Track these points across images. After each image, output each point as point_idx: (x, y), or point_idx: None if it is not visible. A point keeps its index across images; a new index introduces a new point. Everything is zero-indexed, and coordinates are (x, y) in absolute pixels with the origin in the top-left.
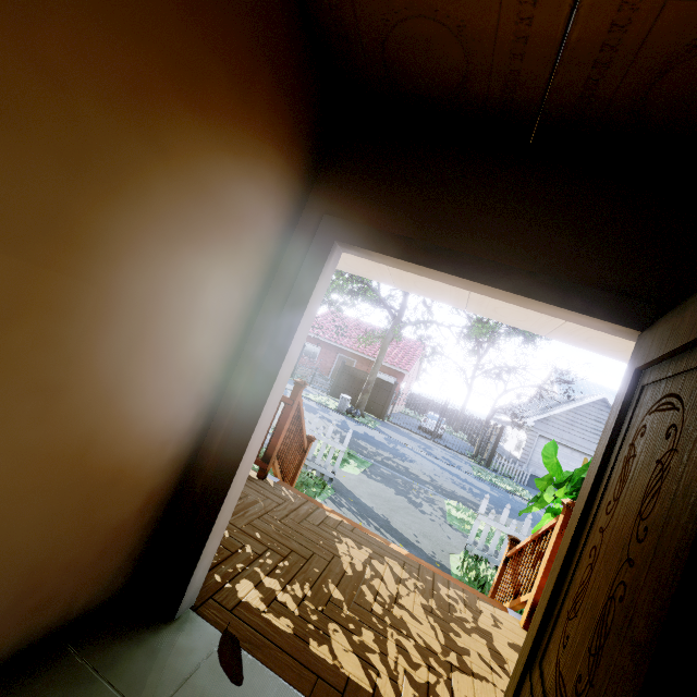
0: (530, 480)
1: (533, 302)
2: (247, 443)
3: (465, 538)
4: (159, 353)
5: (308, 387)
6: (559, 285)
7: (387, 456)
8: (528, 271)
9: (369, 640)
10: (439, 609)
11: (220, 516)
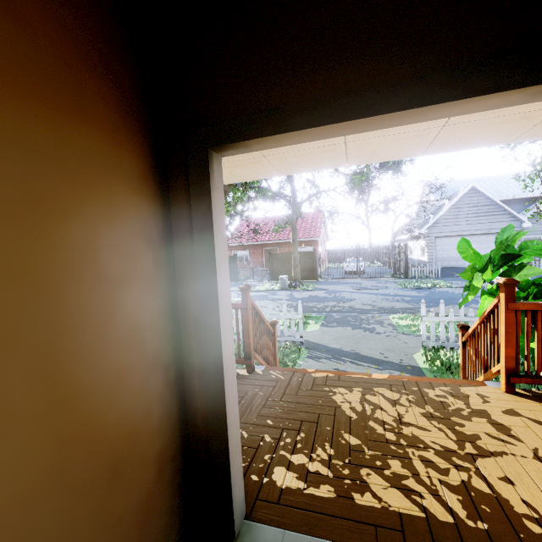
0: (442, 272)
1: (433, 108)
2: (222, 371)
3: (418, 337)
4: (88, 342)
5: (253, 282)
6: (456, 75)
7: (333, 305)
8: (416, 78)
9: (398, 469)
10: (436, 411)
11: (230, 441)
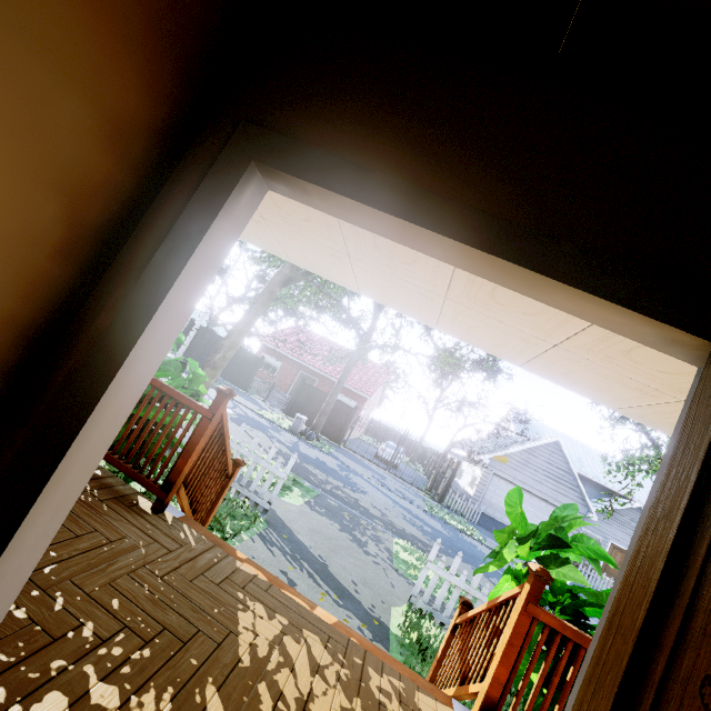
0: (481, 519)
1: (547, 283)
2: (49, 476)
3: (410, 586)
4: None
5: (263, 402)
6: (591, 260)
7: (337, 485)
8: (545, 234)
9: None
10: None
11: None
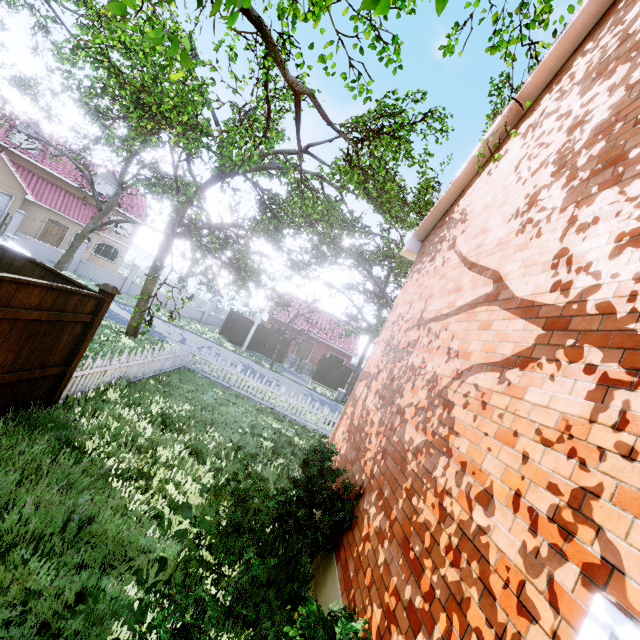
0: None
1: None
2: None
3: None
4: None
5: (295, 372)
6: None
7: None
8: None
9: None
10: None
11: None
